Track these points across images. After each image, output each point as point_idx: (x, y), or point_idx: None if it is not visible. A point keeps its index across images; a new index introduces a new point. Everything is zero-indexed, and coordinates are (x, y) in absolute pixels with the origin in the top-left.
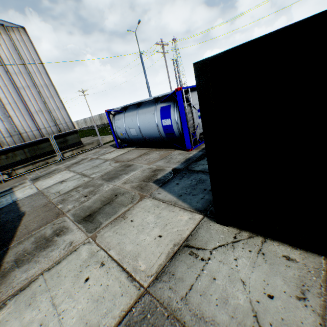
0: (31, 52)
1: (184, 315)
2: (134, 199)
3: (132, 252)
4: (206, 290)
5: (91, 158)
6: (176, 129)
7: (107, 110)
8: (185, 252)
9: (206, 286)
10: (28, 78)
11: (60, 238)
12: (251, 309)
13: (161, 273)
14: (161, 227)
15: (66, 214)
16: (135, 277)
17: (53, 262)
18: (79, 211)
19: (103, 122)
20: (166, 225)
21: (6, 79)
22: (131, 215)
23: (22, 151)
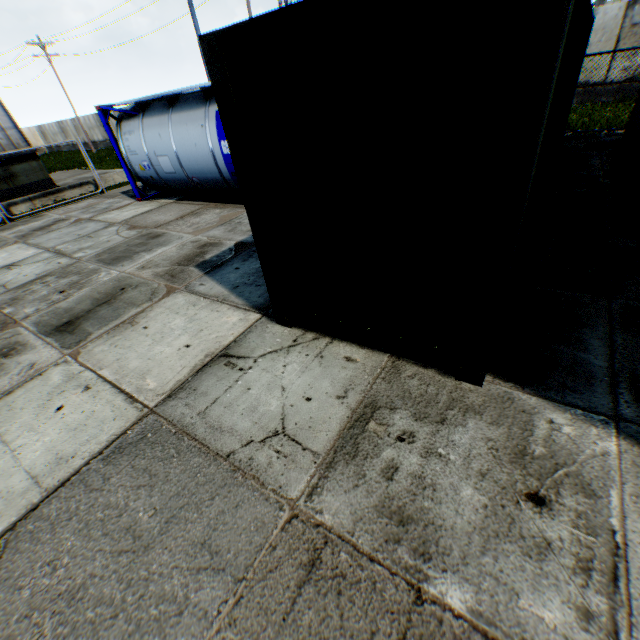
0: None
1: (197, 429)
2: (155, 294)
3: (138, 369)
4: (233, 402)
5: (77, 219)
6: None
7: (101, 107)
8: (219, 363)
9: (235, 398)
10: None
11: (10, 361)
12: (281, 414)
13: (177, 390)
14: (192, 334)
15: (21, 324)
16: (138, 398)
17: None
18: (50, 318)
19: None
20: (201, 331)
21: None
22: (146, 319)
23: None
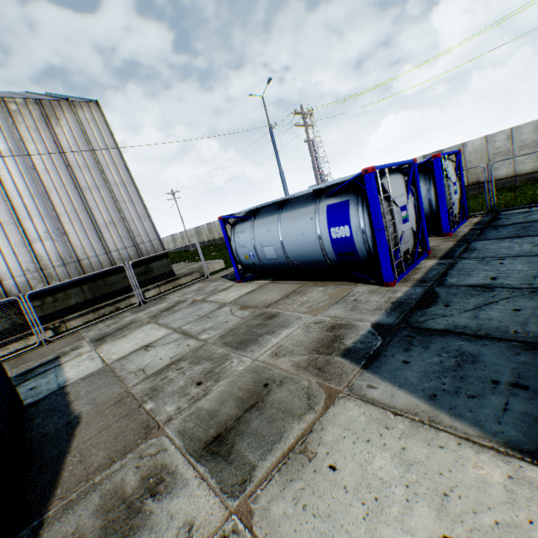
0: (104, 136)
1: None
2: (312, 397)
3: None
4: None
5: (192, 300)
6: (360, 244)
7: (222, 217)
8: None
9: None
10: (98, 174)
11: (158, 506)
12: None
13: None
14: (432, 502)
15: (164, 430)
16: None
17: None
18: (193, 424)
19: (202, 239)
20: (445, 496)
21: (65, 177)
22: (324, 447)
23: (79, 289)
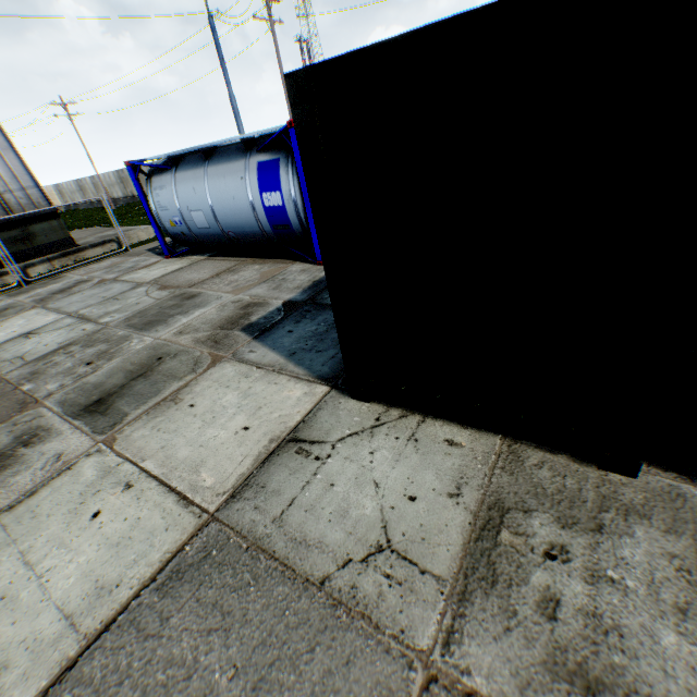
0: None
1: (275, 543)
2: (198, 364)
3: (189, 460)
4: (315, 504)
5: (100, 280)
6: (293, 216)
7: (131, 162)
8: (289, 450)
9: (316, 498)
10: None
11: (32, 450)
12: (380, 519)
13: (242, 488)
14: (249, 413)
15: (43, 403)
16: (193, 499)
17: (20, 494)
18: (76, 395)
19: (131, 191)
20: (259, 409)
21: None
22: (191, 395)
23: None
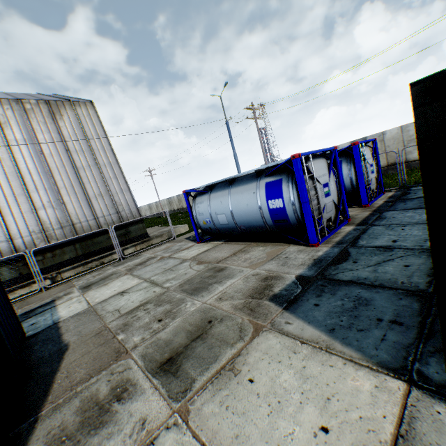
0: (96, 127)
1: None
2: (243, 330)
3: None
4: None
5: (161, 257)
6: (291, 213)
7: (186, 191)
8: None
9: None
10: (90, 157)
11: (122, 407)
12: None
13: None
14: (318, 404)
15: (130, 354)
16: None
17: None
18: (152, 350)
19: (173, 208)
20: (328, 399)
21: (65, 159)
22: (247, 366)
23: (73, 247)
